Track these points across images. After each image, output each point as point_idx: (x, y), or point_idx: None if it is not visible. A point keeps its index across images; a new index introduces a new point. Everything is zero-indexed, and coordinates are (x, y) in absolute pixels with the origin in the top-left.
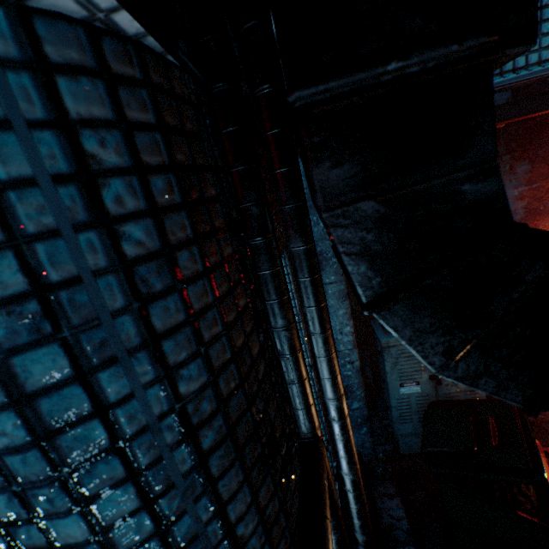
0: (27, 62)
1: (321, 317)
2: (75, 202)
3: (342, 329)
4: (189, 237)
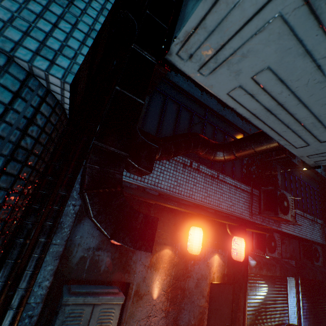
0: (42, 97)
1: (51, 230)
2: (23, 123)
3: (42, 282)
4: (38, 154)
